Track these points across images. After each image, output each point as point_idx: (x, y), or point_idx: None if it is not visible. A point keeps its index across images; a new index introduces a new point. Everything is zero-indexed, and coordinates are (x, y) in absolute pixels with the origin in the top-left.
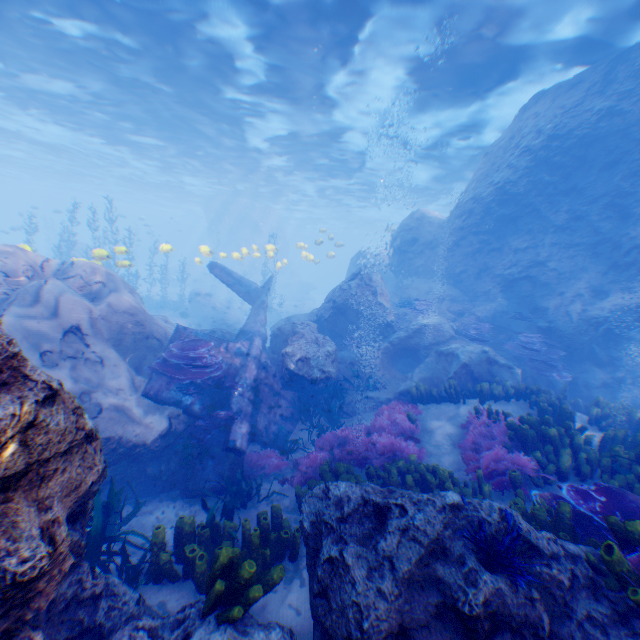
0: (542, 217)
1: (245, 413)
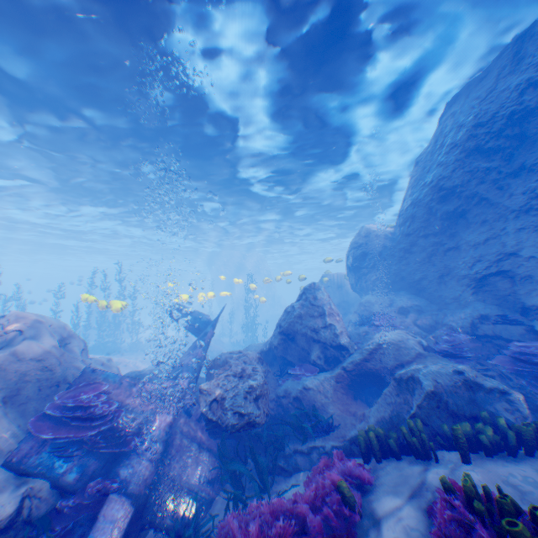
0: (494, 204)
1: (137, 481)
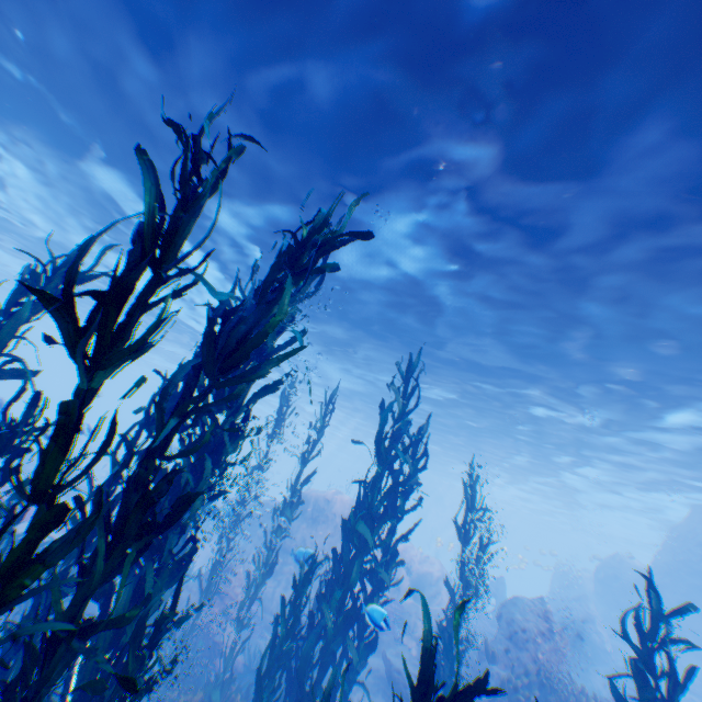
0: None
1: None
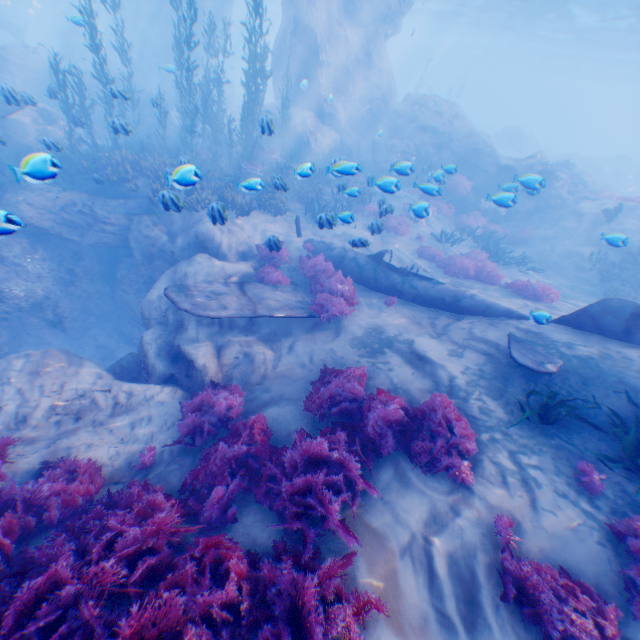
0: None
1: None
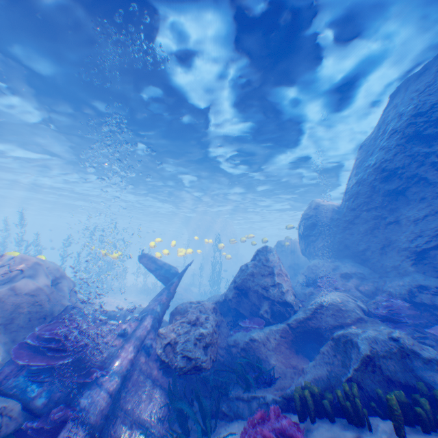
0: (433, 184)
1: (94, 411)
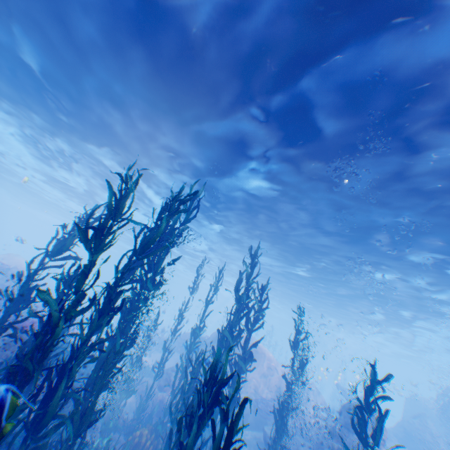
0: None
1: None
